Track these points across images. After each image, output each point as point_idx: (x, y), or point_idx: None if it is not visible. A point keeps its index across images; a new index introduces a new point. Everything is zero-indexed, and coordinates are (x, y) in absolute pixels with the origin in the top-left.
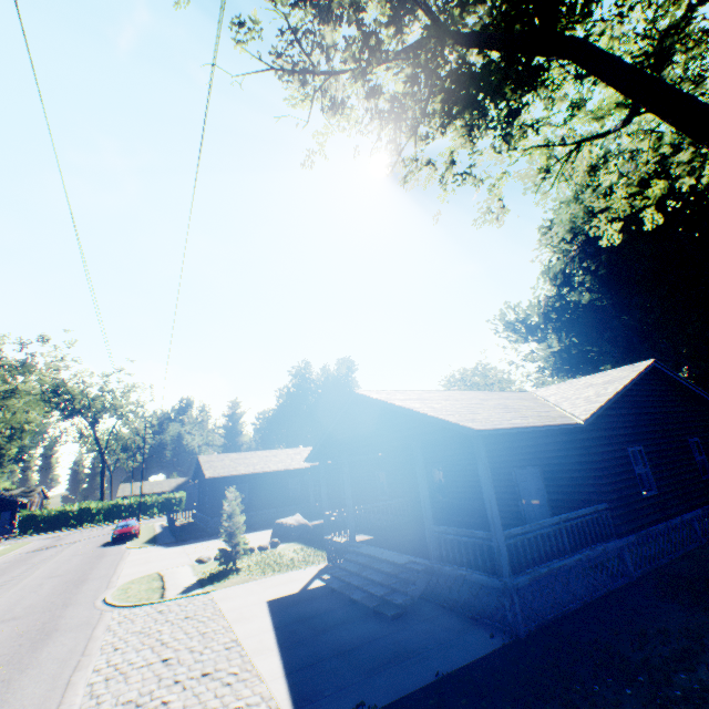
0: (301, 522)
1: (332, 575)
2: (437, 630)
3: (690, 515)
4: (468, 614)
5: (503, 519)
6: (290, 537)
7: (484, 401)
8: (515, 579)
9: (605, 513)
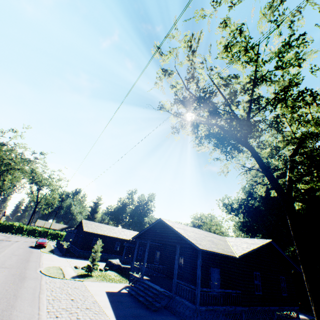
0: (118, 263)
1: (131, 289)
2: (168, 319)
3: (273, 308)
4: (180, 317)
5: (202, 286)
6: (112, 269)
7: (206, 236)
8: (200, 307)
9: (239, 295)
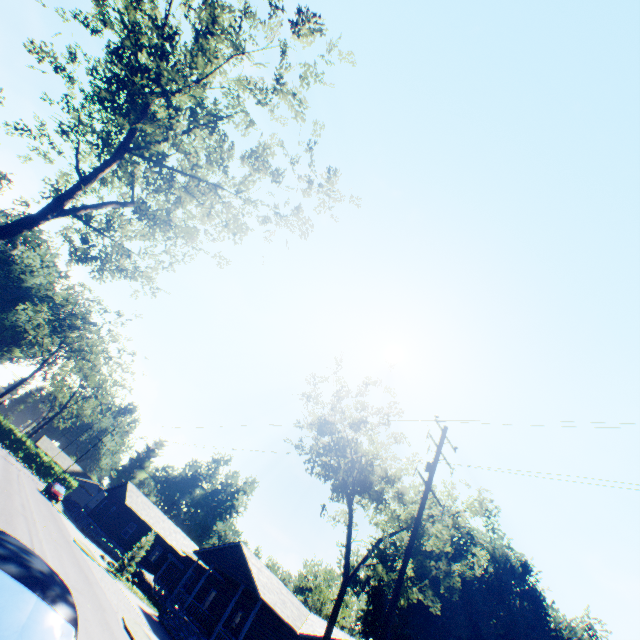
0: (152, 582)
1: (164, 618)
2: None
3: None
4: None
5: None
6: (141, 586)
7: (281, 593)
8: None
9: None
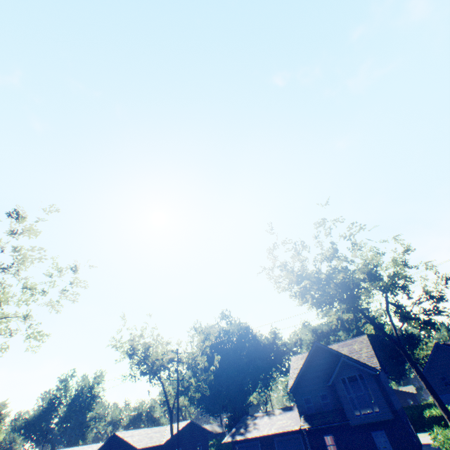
0: None
1: None
2: None
3: None
4: None
5: None
6: None
7: (148, 434)
8: None
9: None
